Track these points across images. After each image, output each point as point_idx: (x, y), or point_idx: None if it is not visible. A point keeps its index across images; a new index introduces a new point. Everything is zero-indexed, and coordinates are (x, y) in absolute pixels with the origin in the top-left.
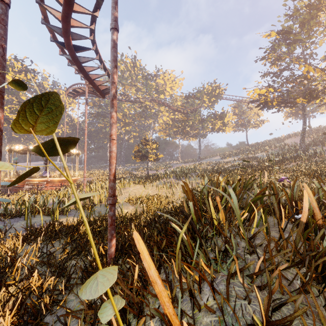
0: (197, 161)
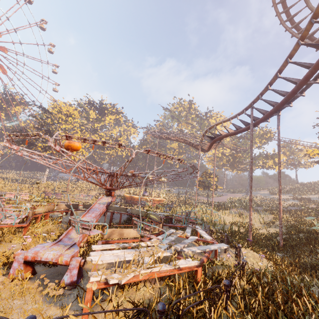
0: (245, 193)
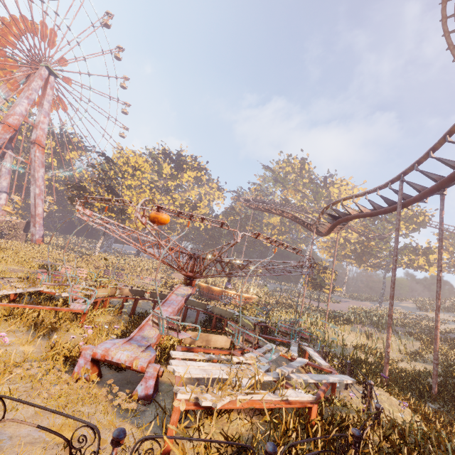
0: (378, 303)
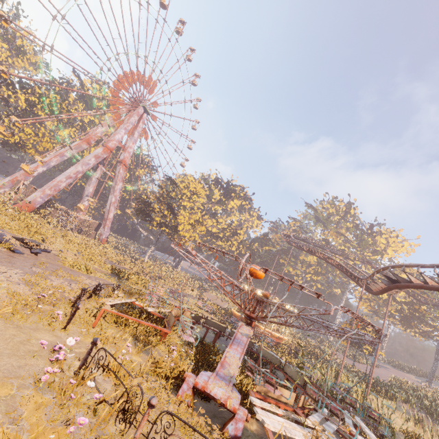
0: (426, 380)
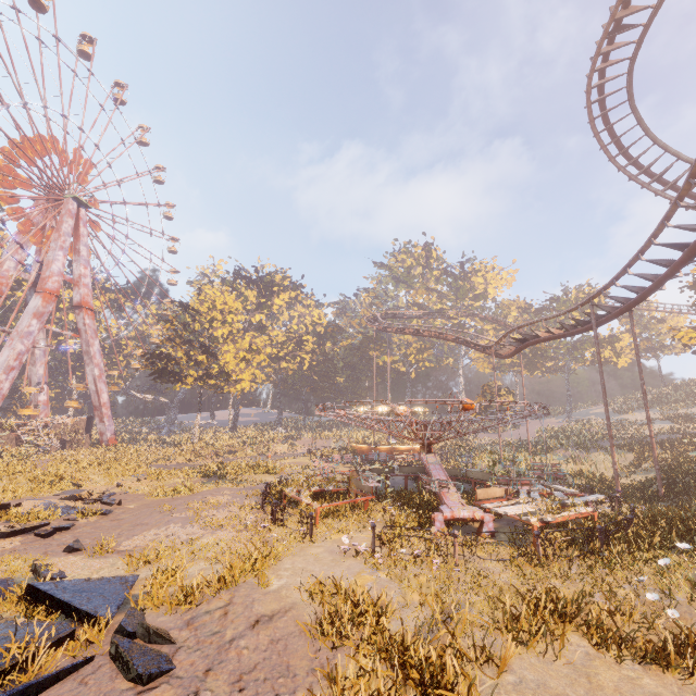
0: (566, 416)
